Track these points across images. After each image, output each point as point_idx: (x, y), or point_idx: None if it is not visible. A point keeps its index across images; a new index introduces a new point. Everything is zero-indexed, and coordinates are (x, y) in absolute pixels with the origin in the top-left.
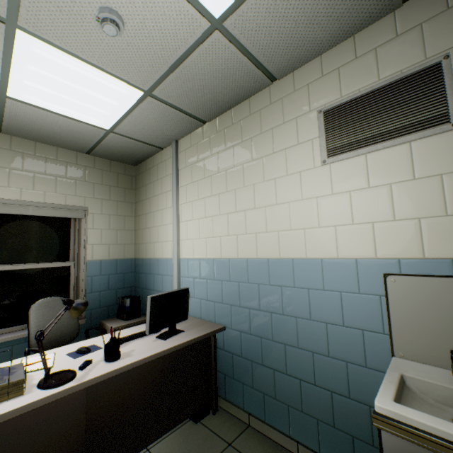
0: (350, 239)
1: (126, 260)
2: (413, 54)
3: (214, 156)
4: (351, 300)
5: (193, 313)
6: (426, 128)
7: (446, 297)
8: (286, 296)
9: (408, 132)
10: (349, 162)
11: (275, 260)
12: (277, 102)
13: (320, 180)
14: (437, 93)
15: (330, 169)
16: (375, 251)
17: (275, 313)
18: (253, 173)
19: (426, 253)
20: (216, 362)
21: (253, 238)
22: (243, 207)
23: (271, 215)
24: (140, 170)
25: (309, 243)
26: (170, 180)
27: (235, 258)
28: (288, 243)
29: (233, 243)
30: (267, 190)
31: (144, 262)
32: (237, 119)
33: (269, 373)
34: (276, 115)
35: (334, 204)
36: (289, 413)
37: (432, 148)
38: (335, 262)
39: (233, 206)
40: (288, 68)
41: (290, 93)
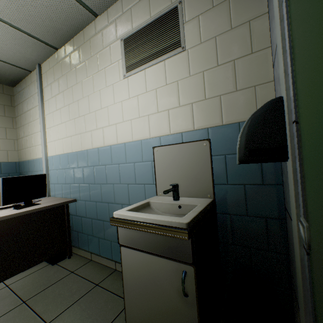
0: (138, 128)
1: (10, 163)
2: (166, 0)
3: (64, 75)
4: (139, 167)
5: (58, 194)
6: (171, 51)
7: (178, 156)
8: (108, 171)
9: (163, 54)
10: (137, 75)
11: (102, 148)
12: (99, 33)
13: (123, 89)
14: (176, 27)
15: (128, 81)
16: (150, 133)
17: (103, 184)
18: (88, 87)
19: (171, 131)
20: (73, 225)
21: (90, 134)
22: (83, 113)
23: (99, 117)
24: (17, 90)
25: (119, 134)
26: (38, 97)
27: (80, 151)
28: (108, 135)
29: (78, 140)
30: (96, 99)
31: (25, 163)
32: (77, 46)
33: (101, 224)
34: (99, 43)
35: (130, 105)
36: (112, 246)
37: (174, 64)
38: (131, 144)
39: (77, 113)
40: (102, 5)
41: (106, 26)
